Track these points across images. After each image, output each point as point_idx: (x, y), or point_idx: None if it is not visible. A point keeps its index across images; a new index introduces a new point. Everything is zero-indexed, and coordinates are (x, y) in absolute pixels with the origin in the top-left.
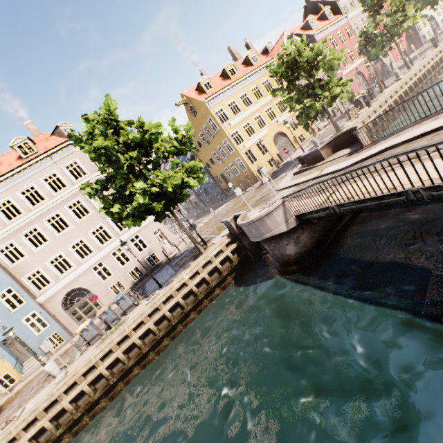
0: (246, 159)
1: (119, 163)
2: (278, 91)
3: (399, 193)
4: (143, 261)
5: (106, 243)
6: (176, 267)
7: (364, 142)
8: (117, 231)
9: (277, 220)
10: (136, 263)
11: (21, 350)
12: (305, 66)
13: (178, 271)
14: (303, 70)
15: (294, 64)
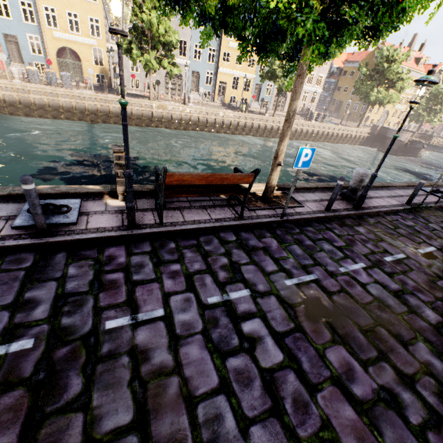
0: (369, 108)
1: (389, 77)
2: (423, 98)
3: (442, 147)
4: (307, 108)
5: (308, 84)
6: (335, 124)
7: (431, 141)
8: (315, 84)
9: (405, 137)
10: (305, 105)
11: (254, 95)
12: (439, 100)
13: (345, 126)
14: (437, 100)
15: (438, 94)
